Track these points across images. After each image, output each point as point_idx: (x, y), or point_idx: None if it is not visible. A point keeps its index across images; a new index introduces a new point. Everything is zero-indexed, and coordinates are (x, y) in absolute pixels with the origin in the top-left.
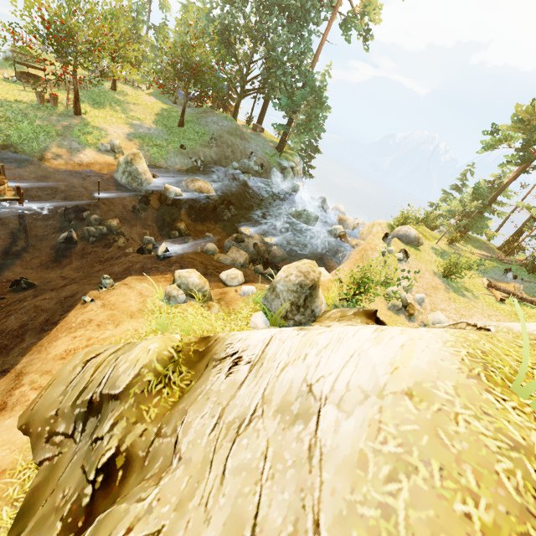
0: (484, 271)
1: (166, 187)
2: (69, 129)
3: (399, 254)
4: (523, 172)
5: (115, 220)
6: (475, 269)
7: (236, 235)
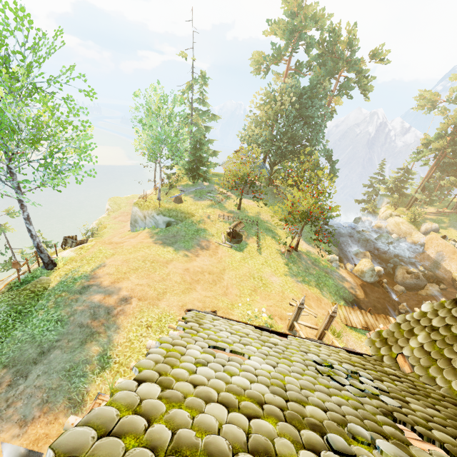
0: (453, 226)
1: (379, 270)
2: (316, 265)
3: (456, 244)
4: (444, 172)
5: (405, 306)
6: (447, 226)
7: (412, 275)
